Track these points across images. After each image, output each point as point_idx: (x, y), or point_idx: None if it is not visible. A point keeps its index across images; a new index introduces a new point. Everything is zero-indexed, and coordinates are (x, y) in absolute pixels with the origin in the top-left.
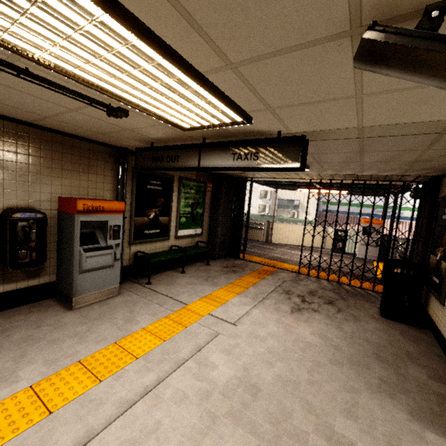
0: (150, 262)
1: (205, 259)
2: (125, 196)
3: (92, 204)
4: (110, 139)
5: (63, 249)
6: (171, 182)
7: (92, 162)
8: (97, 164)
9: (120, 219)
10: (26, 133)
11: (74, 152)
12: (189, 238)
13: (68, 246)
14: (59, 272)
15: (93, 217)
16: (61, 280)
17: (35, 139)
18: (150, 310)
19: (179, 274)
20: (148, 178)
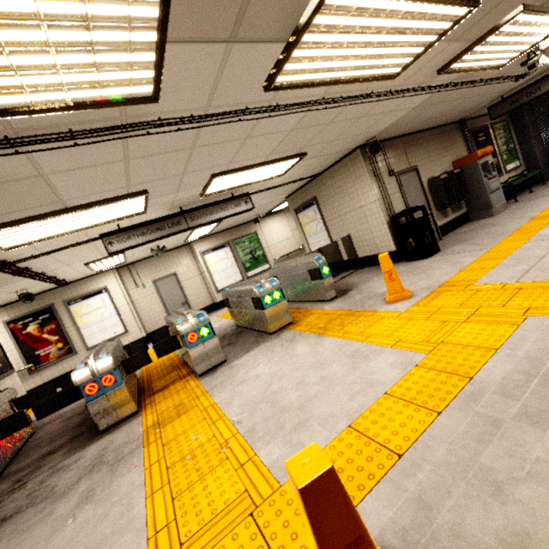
0: (511, 186)
1: (539, 181)
2: (474, 150)
3: (482, 151)
4: (467, 113)
5: (469, 188)
6: (487, 130)
7: (453, 136)
8: (455, 137)
9: (491, 159)
10: (432, 134)
11: (446, 135)
12: (513, 172)
13: (475, 183)
14: (469, 204)
15: (482, 160)
16: (474, 207)
17: (435, 135)
18: (548, 197)
19: (528, 194)
20: (476, 134)
